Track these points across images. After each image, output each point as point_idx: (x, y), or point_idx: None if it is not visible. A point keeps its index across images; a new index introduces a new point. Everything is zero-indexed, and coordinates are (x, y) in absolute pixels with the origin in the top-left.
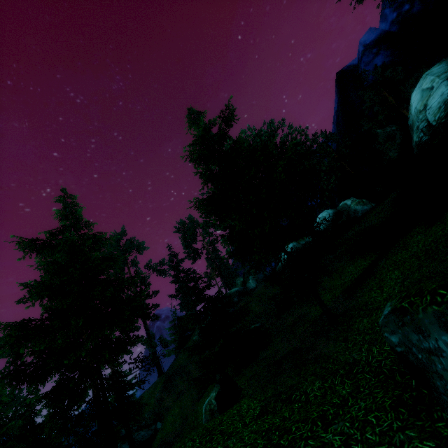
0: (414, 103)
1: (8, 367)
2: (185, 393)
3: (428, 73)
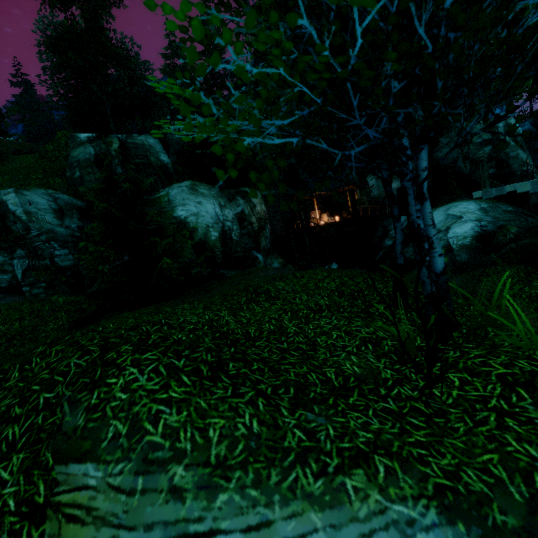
0: None
1: None
2: None
3: None
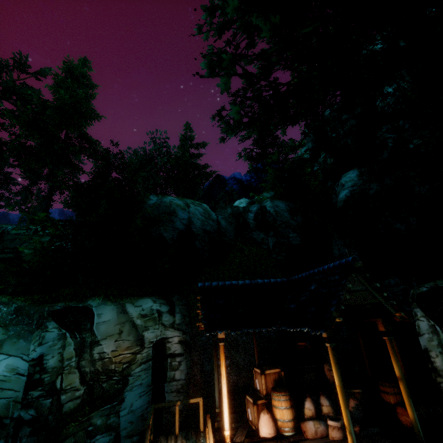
0: (236, 204)
1: None
2: None
3: (244, 198)
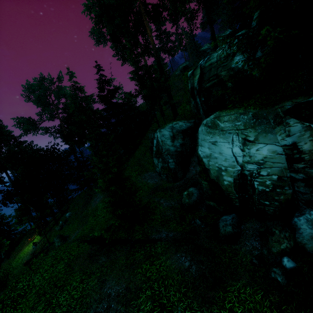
0: None
1: (94, 27)
2: (174, 95)
3: None
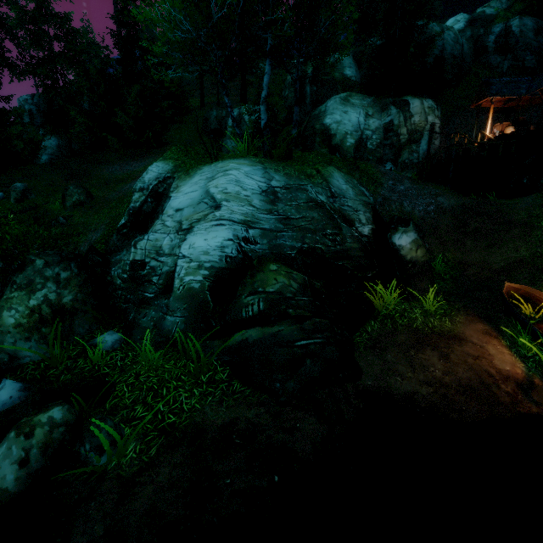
0: (448, 24)
1: None
2: None
3: (463, 14)
